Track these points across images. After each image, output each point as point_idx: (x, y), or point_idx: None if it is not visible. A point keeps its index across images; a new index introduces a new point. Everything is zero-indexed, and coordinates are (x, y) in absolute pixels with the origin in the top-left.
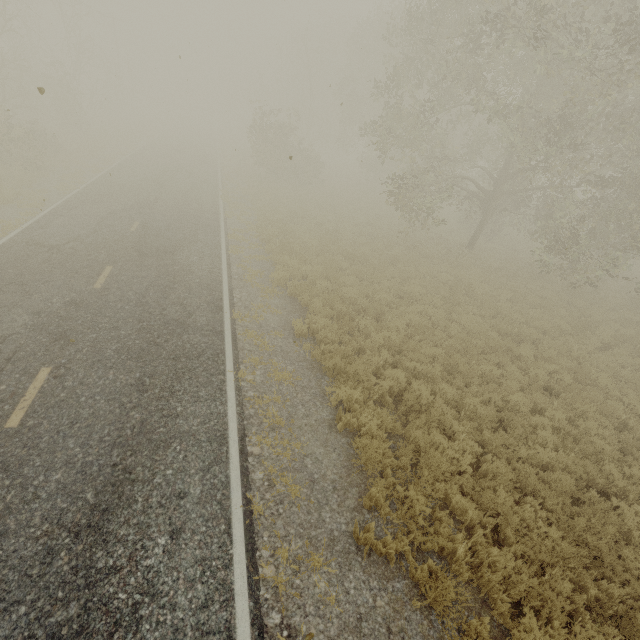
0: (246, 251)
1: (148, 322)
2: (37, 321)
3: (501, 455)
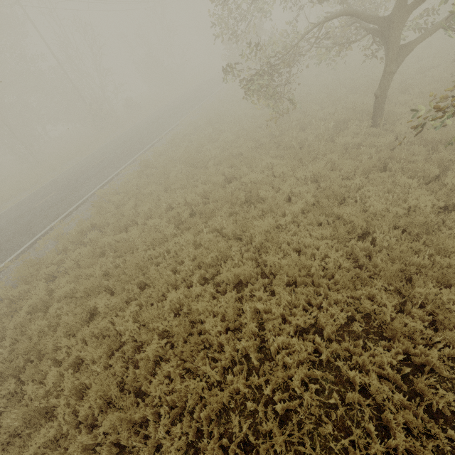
0: (134, 169)
1: (22, 227)
2: (2, 225)
3: (3, 381)
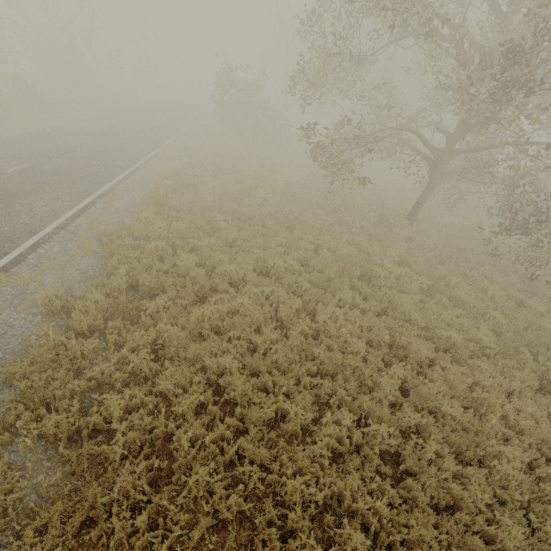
0: (122, 201)
1: None
2: None
3: None
